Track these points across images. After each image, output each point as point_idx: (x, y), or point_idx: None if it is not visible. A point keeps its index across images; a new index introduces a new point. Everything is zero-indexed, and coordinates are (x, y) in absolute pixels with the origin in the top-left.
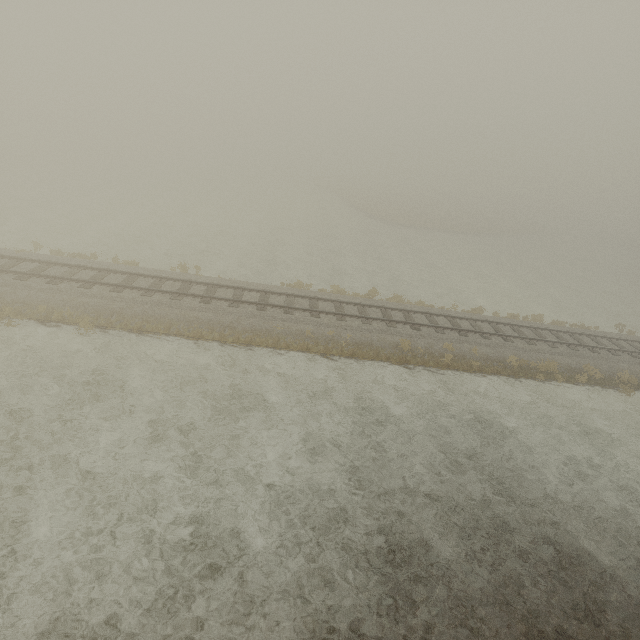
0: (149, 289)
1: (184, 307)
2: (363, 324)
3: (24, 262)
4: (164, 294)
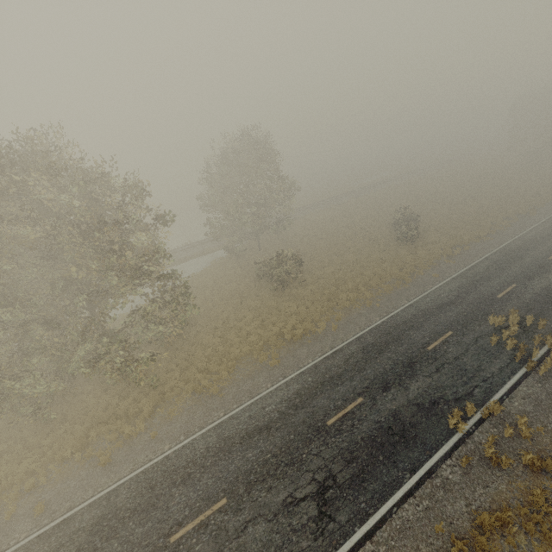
0: None
1: None
2: None
3: None
4: None
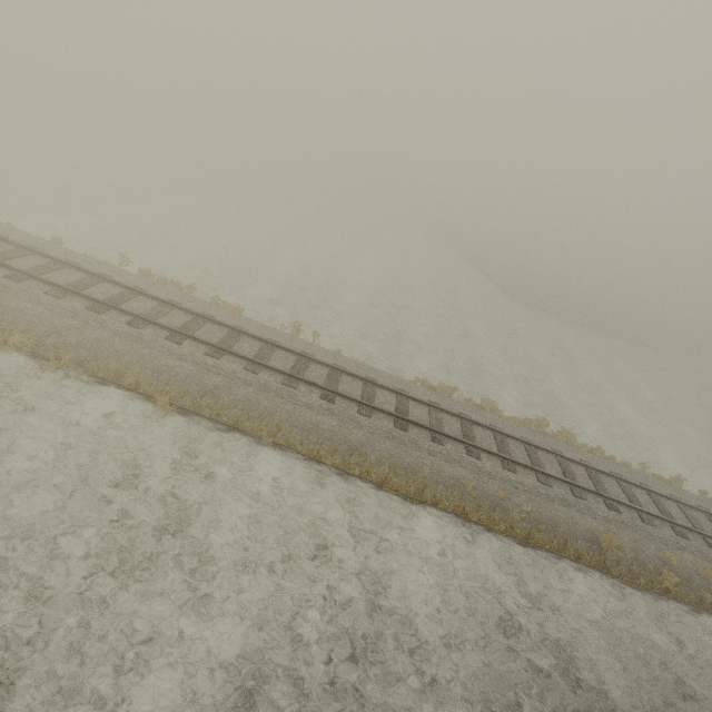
0: (256, 361)
1: (299, 401)
2: (540, 484)
3: (104, 282)
4: (274, 373)
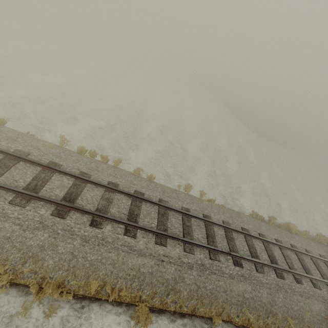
0: (190, 241)
1: (225, 274)
2: None
3: (56, 172)
4: (201, 247)
